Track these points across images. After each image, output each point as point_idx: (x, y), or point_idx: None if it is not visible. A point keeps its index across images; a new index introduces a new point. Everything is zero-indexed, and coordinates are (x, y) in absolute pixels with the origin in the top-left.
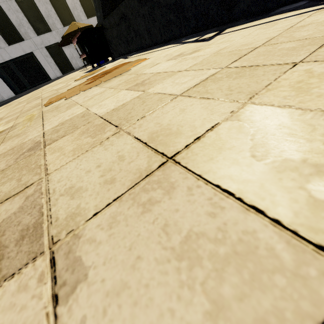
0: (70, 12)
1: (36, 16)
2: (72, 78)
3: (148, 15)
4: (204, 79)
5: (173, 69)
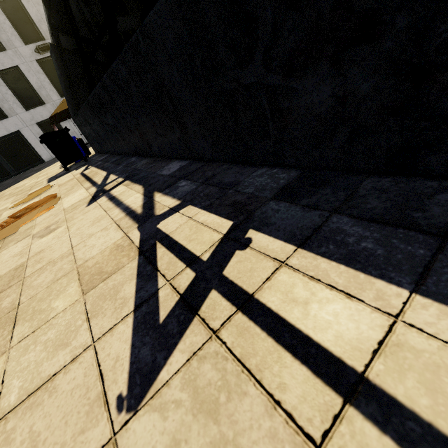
0: None
1: (24, 88)
2: (31, 188)
3: (102, 127)
4: None
5: None
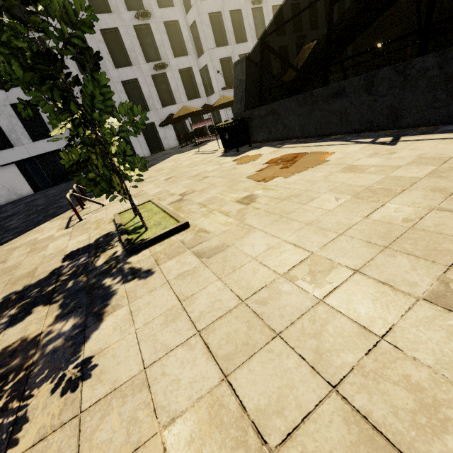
0: (171, 94)
1: (137, 96)
2: (210, 161)
3: (305, 115)
4: (431, 171)
5: (389, 164)
